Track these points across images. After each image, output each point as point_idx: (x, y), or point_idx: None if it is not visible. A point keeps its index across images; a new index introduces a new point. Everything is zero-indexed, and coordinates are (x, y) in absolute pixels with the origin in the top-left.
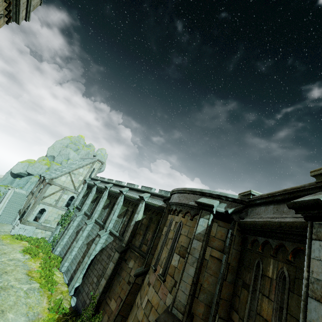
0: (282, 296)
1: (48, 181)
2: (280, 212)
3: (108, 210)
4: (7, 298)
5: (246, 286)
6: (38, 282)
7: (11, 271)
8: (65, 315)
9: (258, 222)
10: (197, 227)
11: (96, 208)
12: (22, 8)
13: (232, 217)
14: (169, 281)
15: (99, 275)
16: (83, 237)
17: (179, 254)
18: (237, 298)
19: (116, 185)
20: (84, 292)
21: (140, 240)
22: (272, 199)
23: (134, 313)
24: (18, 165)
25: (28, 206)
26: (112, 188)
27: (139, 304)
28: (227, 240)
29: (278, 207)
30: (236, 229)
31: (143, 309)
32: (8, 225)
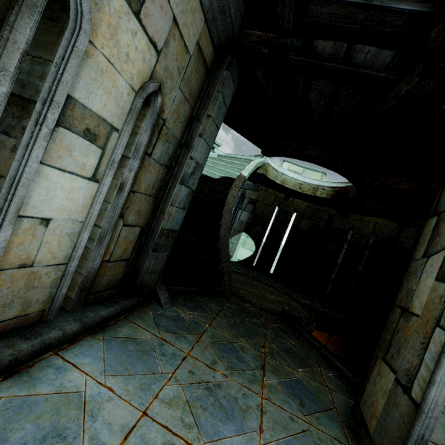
0: (21, 64)
1: None
2: None
3: None
4: None
5: None
6: None
7: None
8: None
9: None
10: None
11: None
12: None
13: None
14: None
15: None
16: None
17: None
18: None
19: None
20: None
21: None
22: None
23: None
24: None
25: None
26: None
27: None
28: None
29: None
30: None
31: None
32: None
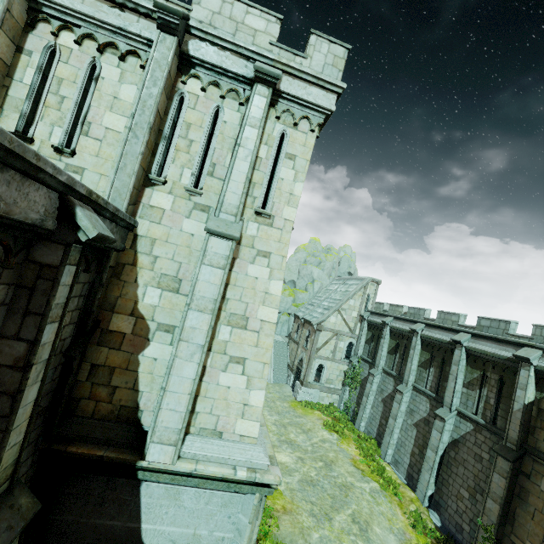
0: None
1: (316, 328)
2: None
3: (434, 371)
4: (359, 502)
5: None
6: (374, 480)
7: (336, 460)
8: (439, 541)
9: None
10: None
11: (407, 366)
12: None
13: None
14: None
15: (471, 487)
16: (401, 412)
17: None
18: None
19: (435, 326)
20: (449, 508)
21: None
22: None
23: None
24: None
25: (300, 361)
26: (426, 332)
27: None
28: None
29: None
30: None
31: None
32: (285, 385)
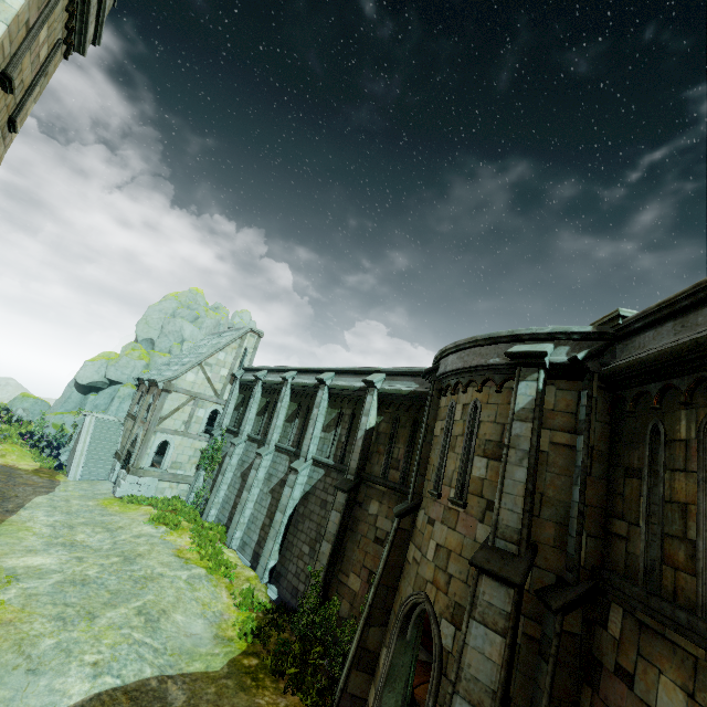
0: None
1: (163, 387)
2: (690, 327)
3: (299, 423)
4: (162, 591)
5: (634, 473)
6: (201, 566)
7: (148, 553)
8: (267, 612)
9: (647, 357)
10: (516, 399)
11: (272, 423)
12: (91, 19)
13: (586, 366)
14: (474, 504)
15: (313, 539)
16: (259, 480)
17: (486, 456)
18: (618, 497)
19: (306, 371)
20: (290, 573)
21: (381, 463)
22: (669, 310)
23: (412, 574)
24: (88, 367)
25: (134, 441)
26: (297, 380)
27: (418, 557)
28: (579, 411)
29: (684, 321)
30: (596, 386)
31: (430, 562)
32: (104, 482)
